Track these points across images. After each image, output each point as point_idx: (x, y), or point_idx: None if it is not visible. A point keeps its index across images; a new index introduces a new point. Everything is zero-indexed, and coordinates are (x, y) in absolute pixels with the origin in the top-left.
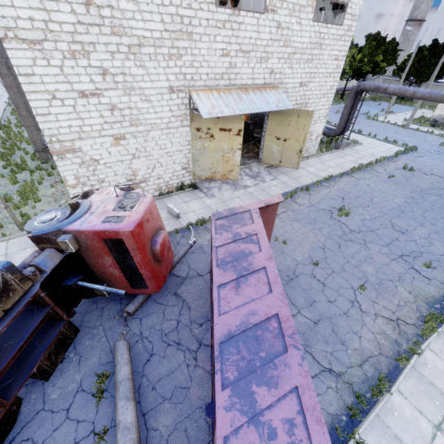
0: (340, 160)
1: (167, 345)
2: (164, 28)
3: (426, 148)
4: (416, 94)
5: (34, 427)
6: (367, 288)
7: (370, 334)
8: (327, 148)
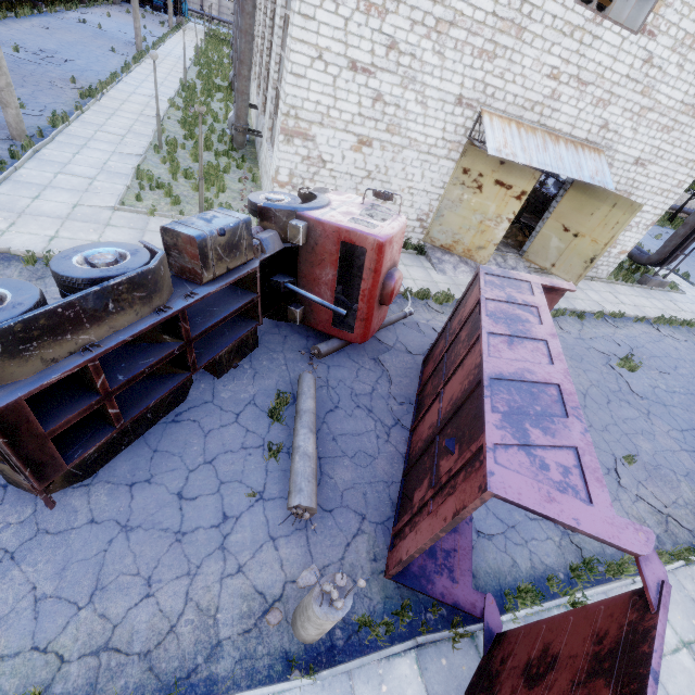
0: (642, 301)
1: (356, 405)
2: (493, 11)
3: None
4: None
5: (201, 413)
6: (635, 463)
7: (623, 513)
8: (628, 277)
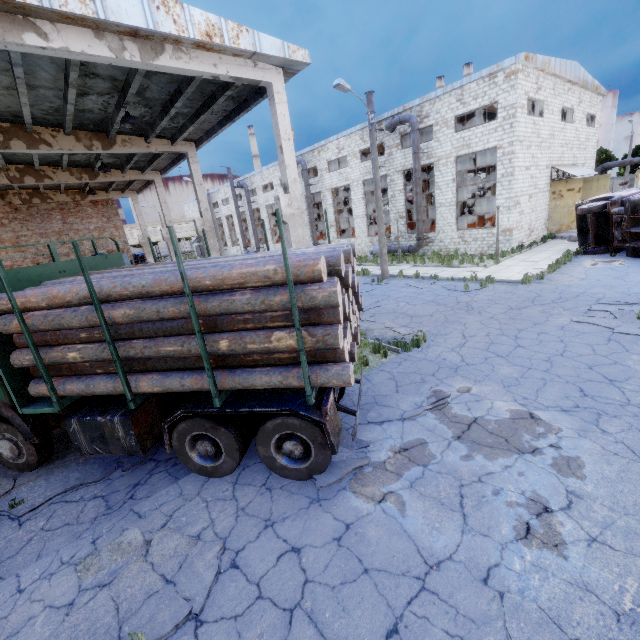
0: None
1: None
2: (548, 133)
3: None
4: None
5: None
6: None
7: None
8: None
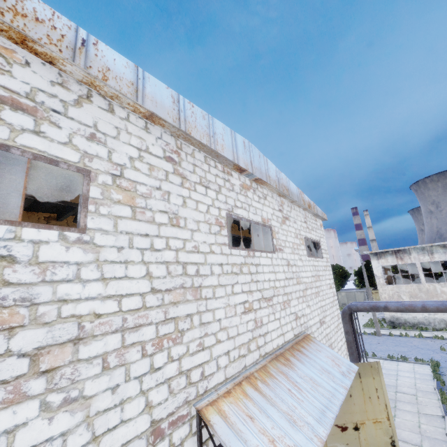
0: (406, 418)
1: None
2: (151, 287)
3: (437, 357)
4: (428, 308)
5: None
6: None
7: None
8: None
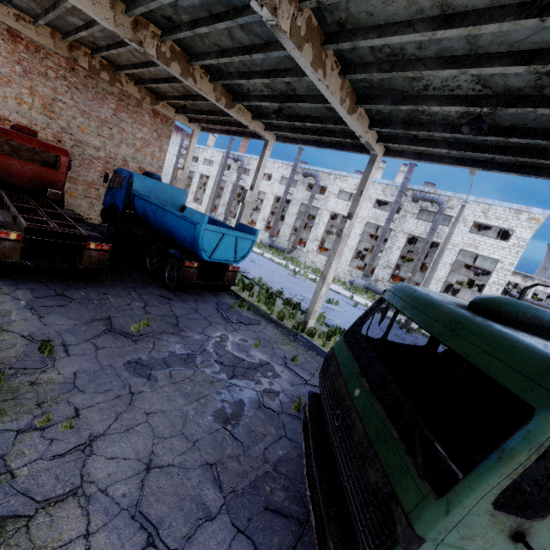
0: None
1: None
2: None
3: None
4: (534, 302)
5: None
6: None
7: None
8: None
